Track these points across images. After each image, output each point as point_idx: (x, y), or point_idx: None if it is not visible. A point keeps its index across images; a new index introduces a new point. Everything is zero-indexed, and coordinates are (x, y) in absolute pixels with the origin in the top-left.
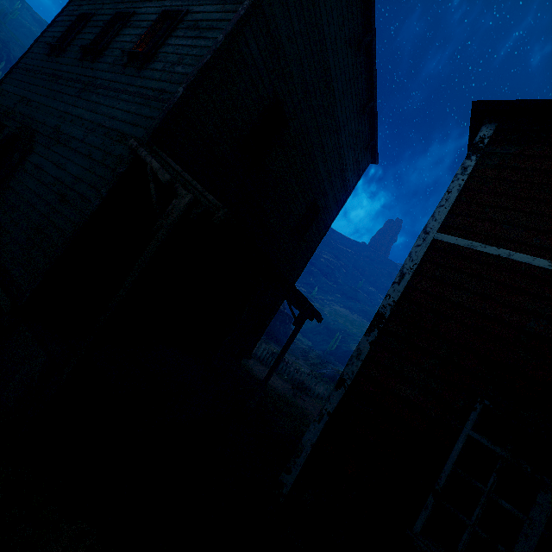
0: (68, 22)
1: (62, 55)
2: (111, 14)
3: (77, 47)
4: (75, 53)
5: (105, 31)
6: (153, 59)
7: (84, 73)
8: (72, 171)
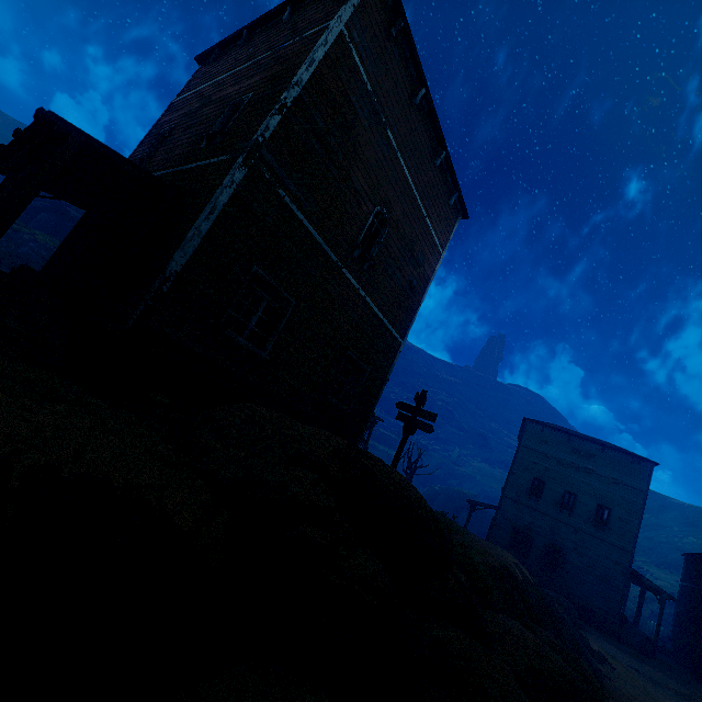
0: (526, 478)
1: (542, 503)
2: (560, 488)
3: (550, 501)
4: (551, 504)
5: (563, 497)
6: (608, 528)
7: (569, 521)
8: (602, 572)
